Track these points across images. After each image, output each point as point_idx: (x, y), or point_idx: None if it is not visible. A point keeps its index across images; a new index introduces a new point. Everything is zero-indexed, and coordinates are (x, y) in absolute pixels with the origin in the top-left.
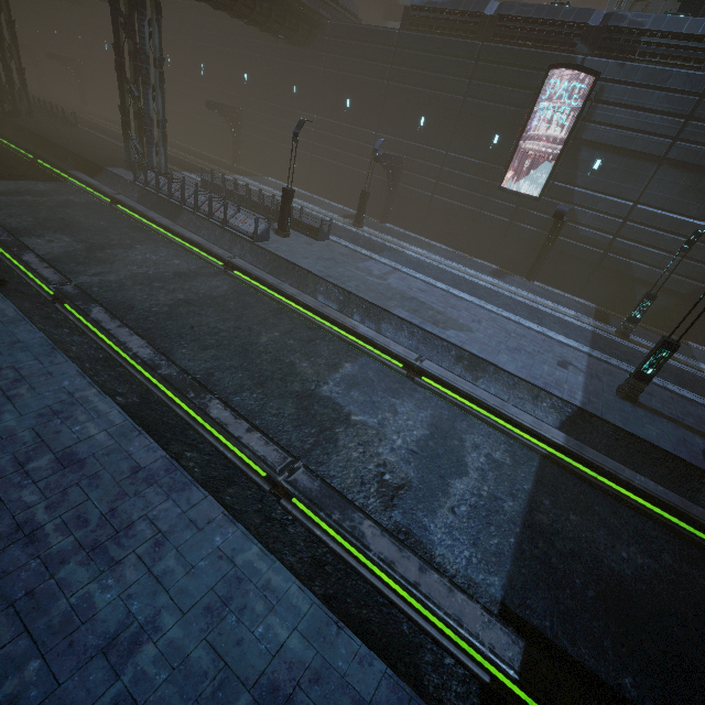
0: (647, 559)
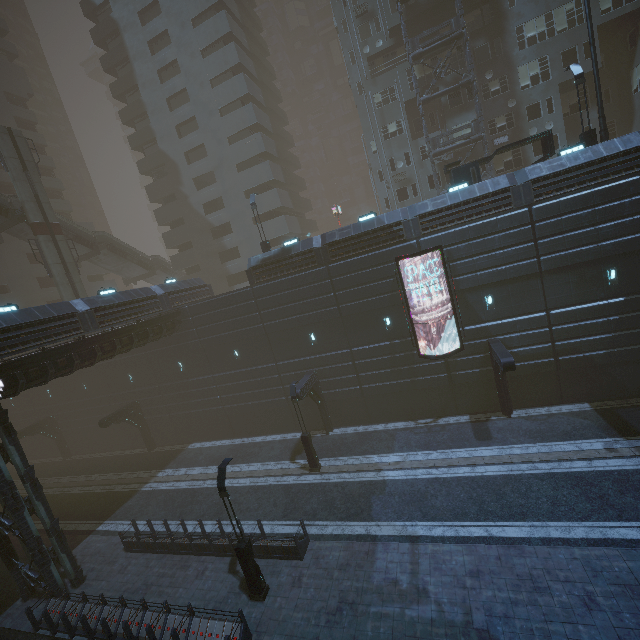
0: None
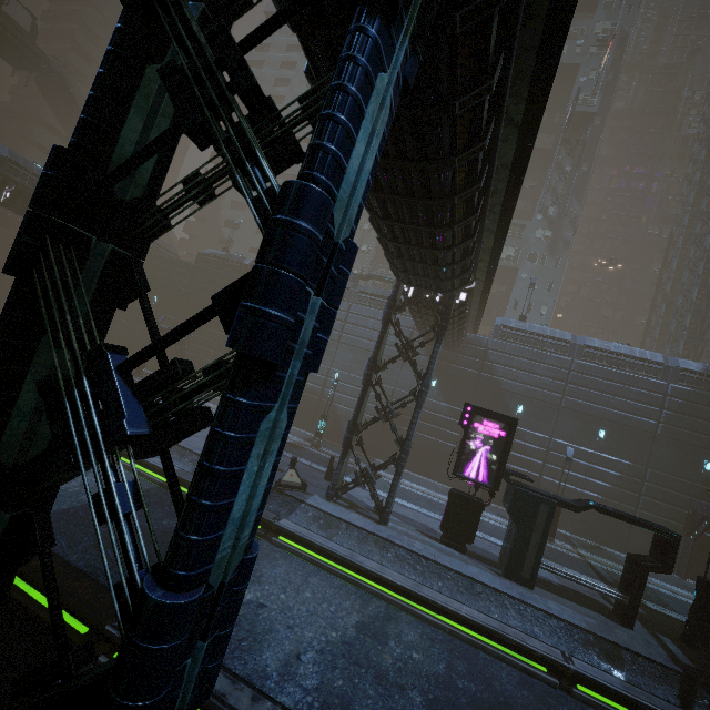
0: None
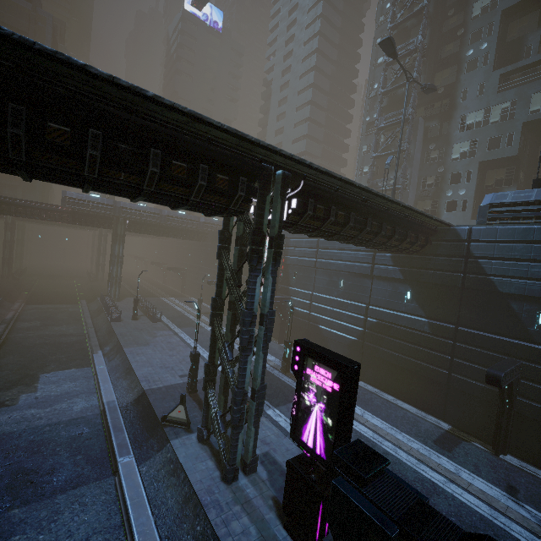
0: (67, 453)
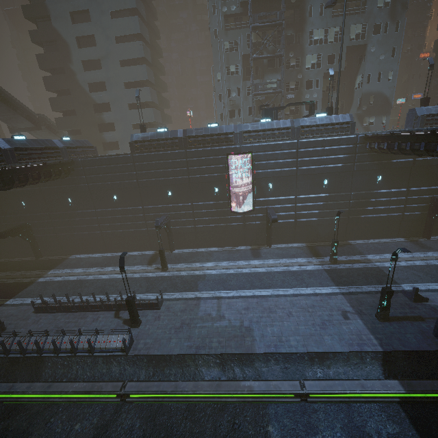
0: None
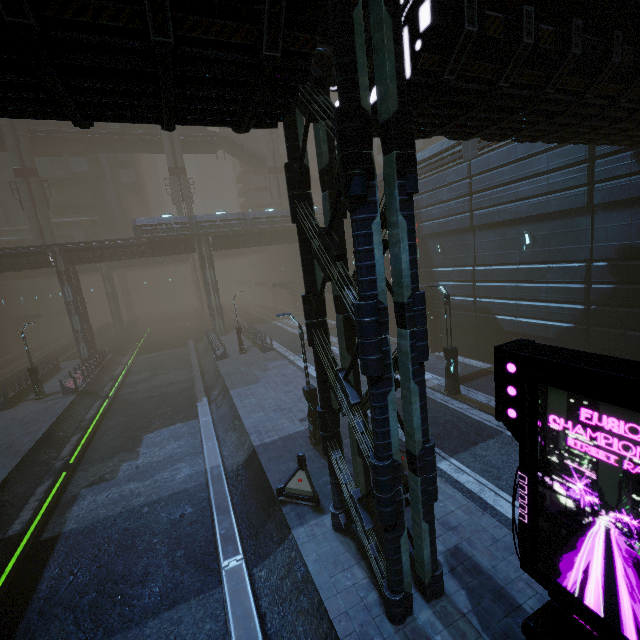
0: (165, 547)
